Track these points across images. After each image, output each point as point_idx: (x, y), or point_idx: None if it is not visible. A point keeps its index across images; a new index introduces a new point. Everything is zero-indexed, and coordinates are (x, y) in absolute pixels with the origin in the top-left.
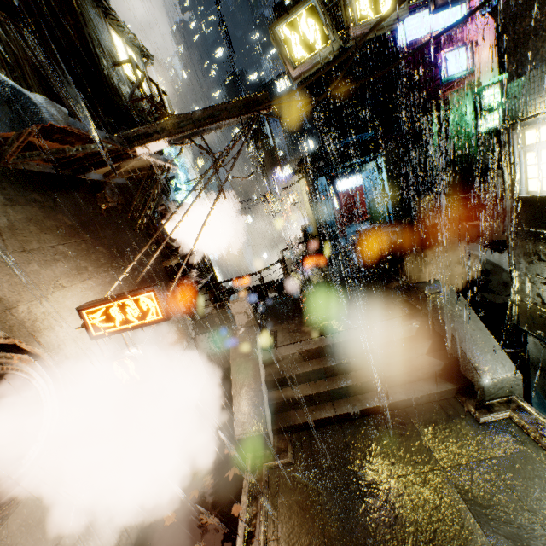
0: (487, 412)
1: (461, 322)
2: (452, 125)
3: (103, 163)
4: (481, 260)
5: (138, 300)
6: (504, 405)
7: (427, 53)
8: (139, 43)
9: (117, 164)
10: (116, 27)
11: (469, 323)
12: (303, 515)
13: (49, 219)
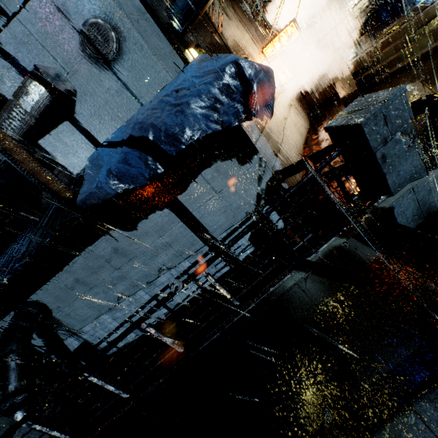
0: None
1: None
2: None
3: None
4: None
5: (286, 31)
6: None
7: None
8: None
9: None
10: None
11: None
12: None
13: (236, 14)
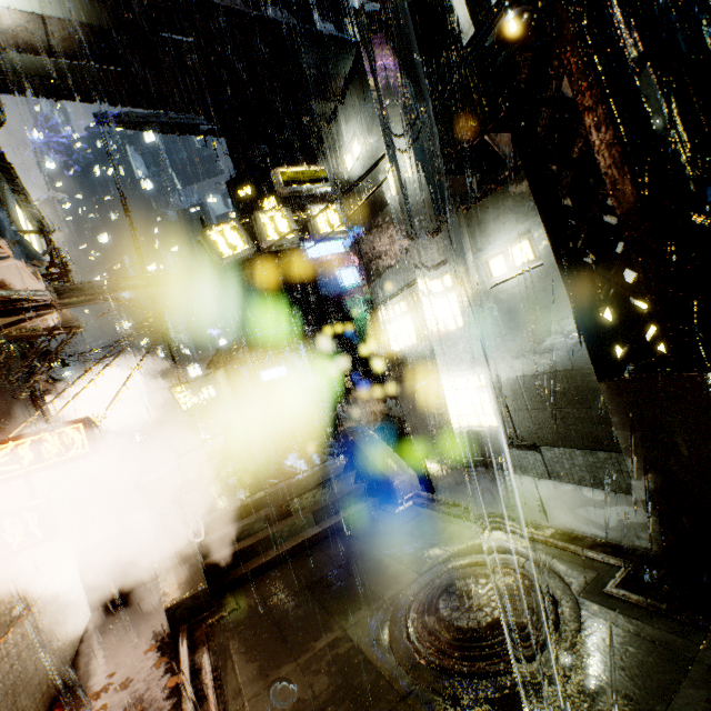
0: (400, 506)
1: (373, 448)
2: (356, 322)
3: (10, 313)
4: (391, 417)
5: (61, 433)
6: (410, 498)
7: (328, 269)
8: (42, 218)
9: (19, 318)
10: (21, 202)
11: (379, 447)
12: (256, 629)
13: None
